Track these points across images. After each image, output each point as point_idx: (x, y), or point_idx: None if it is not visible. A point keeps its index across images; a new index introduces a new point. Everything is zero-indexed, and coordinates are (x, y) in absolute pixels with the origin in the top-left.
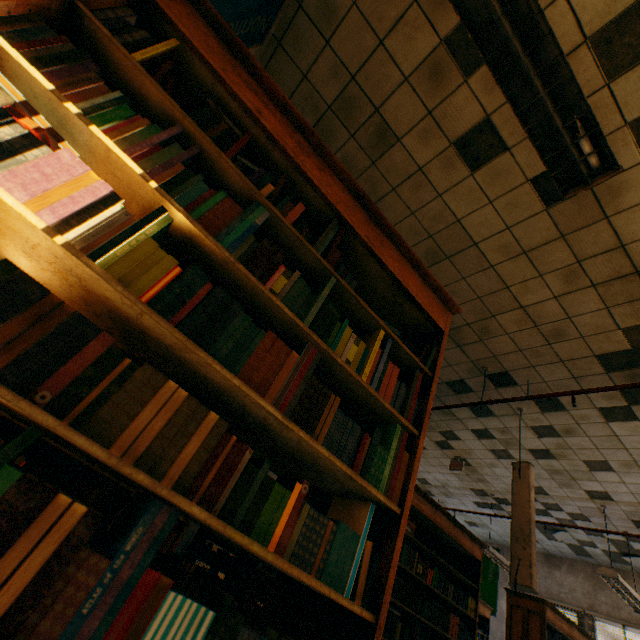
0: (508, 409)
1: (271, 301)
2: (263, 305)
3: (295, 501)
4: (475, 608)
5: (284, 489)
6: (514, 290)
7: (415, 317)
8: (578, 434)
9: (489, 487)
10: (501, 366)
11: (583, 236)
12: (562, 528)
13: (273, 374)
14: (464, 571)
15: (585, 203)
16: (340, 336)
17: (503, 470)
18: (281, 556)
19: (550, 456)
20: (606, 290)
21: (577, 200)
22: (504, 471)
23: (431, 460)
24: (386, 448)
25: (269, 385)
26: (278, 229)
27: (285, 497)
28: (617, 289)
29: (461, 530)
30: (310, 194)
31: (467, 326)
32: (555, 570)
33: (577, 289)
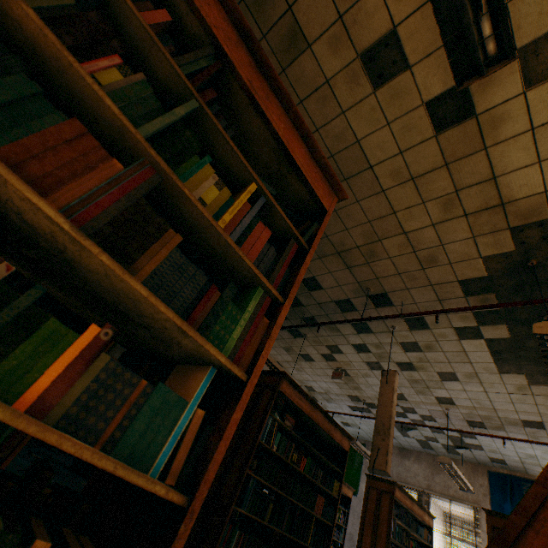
0: (384, 327)
1: (85, 83)
2: (78, 94)
3: (84, 348)
4: (339, 490)
5: (67, 330)
6: (400, 216)
7: (299, 193)
8: (436, 350)
9: (362, 394)
10: (382, 288)
11: (463, 166)
12: (414, 427)
13: (71, 175)
14: (333, 460)
15: (469, 132)
16: (196, 170)
17: (374, 380)
18: (41, 418)
19: (412, 368)
20: (475, 220)
21: (463, 128)
22: (375, 380)
23: (318, 370)
24: (242, 310)
25: (60, 186)
26: (122, 18)
27: (66, 340)
28: (484, 220)
29: (334, 426)
30: (181, 8)
31: (357, 249)
32: (405, 460)
33: (452, 218)
